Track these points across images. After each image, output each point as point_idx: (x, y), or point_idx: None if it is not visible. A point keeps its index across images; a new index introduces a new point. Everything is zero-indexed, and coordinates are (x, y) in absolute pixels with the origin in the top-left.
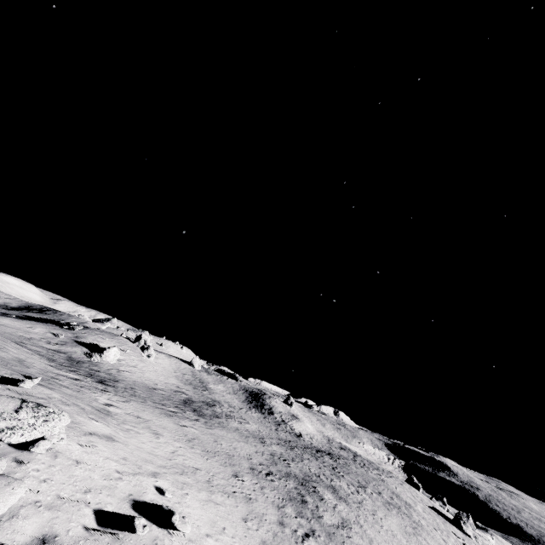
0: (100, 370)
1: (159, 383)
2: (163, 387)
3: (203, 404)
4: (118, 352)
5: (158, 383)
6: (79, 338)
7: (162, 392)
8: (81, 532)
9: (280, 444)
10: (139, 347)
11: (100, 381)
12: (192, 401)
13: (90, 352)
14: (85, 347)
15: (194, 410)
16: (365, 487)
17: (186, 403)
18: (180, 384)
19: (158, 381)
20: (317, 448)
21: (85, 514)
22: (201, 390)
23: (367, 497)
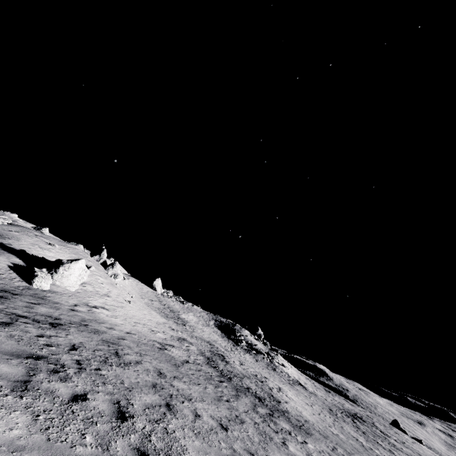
0: (59, 313)
1: (152, 326)
2: (163, 336)
3: (222, 362)
4: (86, 271)
5: (152, 327)
6: (3, 237)
7: (178, 354)
8: None
9: (362, 436)
10: (99, 262)
11: (119, 434)
12: (211, 360)
13: (28, 266)
14: (16, 255)
15: (254, 396)
16: None
17: (221, 373)
18: (165, 320)
19: (148, 321)
20: (340, 408)
21: None
22: (182, 325)
23: None
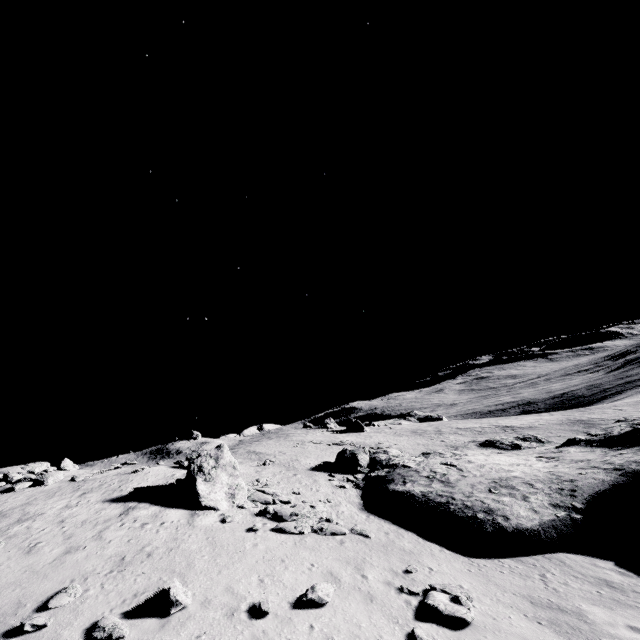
0: None
1: None
2: None
3: None
4: None
5: None
6: None
7: None
8: (94, 475)
9: None
10: None
11: None
12: None
13: None
14: None
15: None
16: (259, 440)
17: None
18: None
19: None
20: None
21: (90, 474)
22: None
23: (257, 442)
